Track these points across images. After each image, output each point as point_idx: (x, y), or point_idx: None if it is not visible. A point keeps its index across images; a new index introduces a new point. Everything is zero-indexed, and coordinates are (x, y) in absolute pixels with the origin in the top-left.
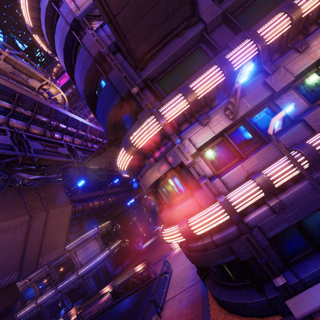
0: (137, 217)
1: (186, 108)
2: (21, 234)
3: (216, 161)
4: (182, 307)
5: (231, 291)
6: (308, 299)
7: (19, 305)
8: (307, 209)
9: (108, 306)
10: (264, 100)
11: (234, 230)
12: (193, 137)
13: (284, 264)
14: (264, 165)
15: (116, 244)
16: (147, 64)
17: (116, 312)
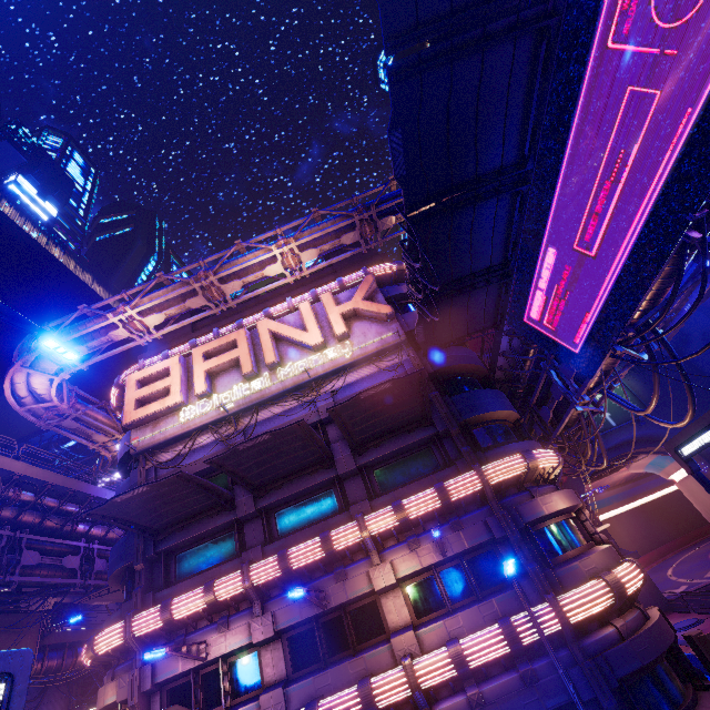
0: None
1: (162, 625)
2: None
3: None
4: None
5: None
6: None
7: None
8: None
9: None
10: (244, 646)
11: None
12: (160, 664)
13: None
14: None
15: None
16: (170, 534)
17: None
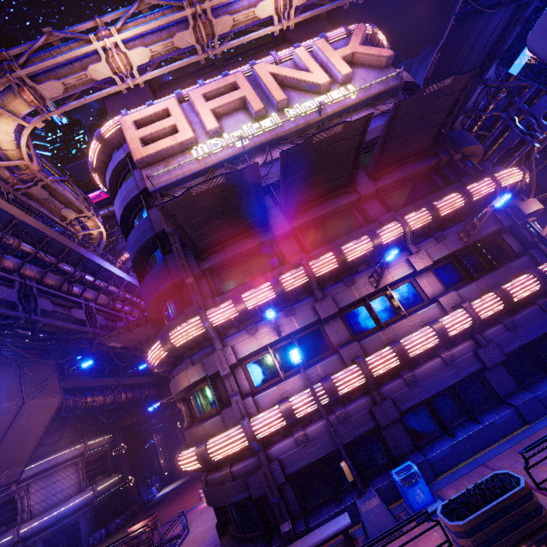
0: (162, 436)
1: (235, 316)
2: None
3: (258, 375)
4: None
5: (243, 545)
6: (300, 544)
7: None
8: (328, 446)
9: None
10: (311, 323)
11: (255, 461)
12: (237, 346)
13: (300, 510)
14: (298, 390)
15: (109, 483)
16: (211, 256)
17: None
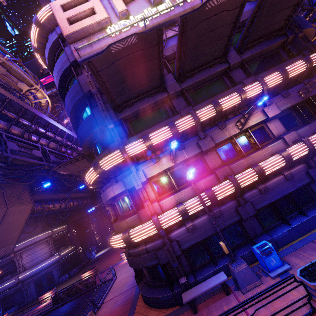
0: (96, 225)
1: (144, 149)
2: None
3: (160, 189)
4: (116, 306)
5: (154, 289)
6: (194, 291)
7: None
8: (208, 232)
9: (46, 312)
10: (196, 154)
11: (161, 241)
12: (146, 170)
13: (190, 270)
14: (188, 198)
15: (68, 250)
16: (124, 109)
17: None
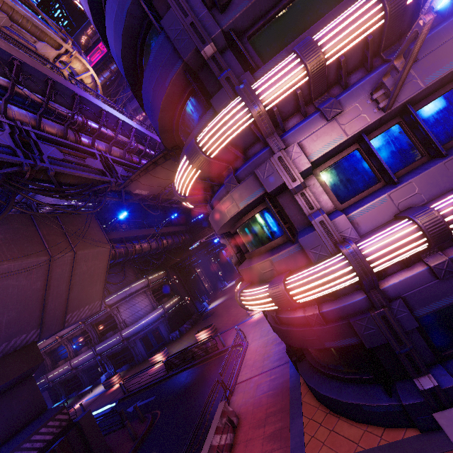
0: (202, 269)
1: (301, 84)
2: (38, 280)
3: (341, 186)
4: (260, 394)
5: (340, 385)
6: None
7: (50, 365)
8: None
9: (160, 379)
10: (452, 72)
11: (360, 300)
12: (307, 142)
13: (434, 357)
14: (431, 196)
15: (173, 302)
16: None
17: (170, 387)
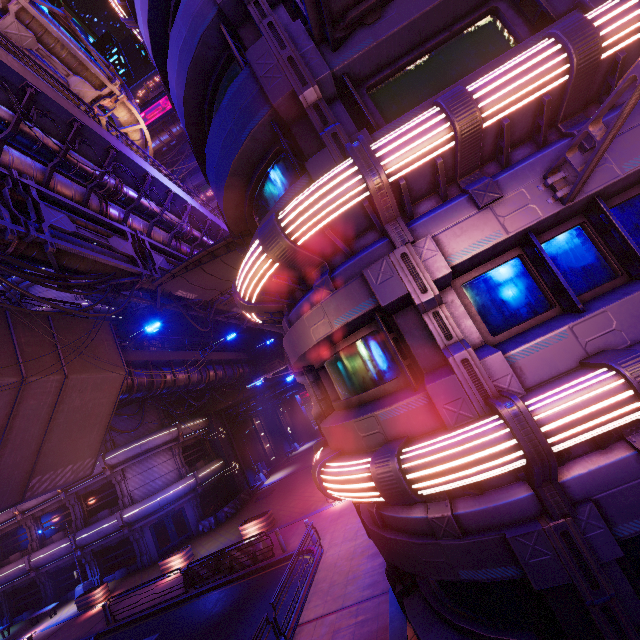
0: (263, 420)
1: (444, 152)
2: None
3: (492, 309)
4: None
5: None
6: None
7: None
8: None
9: (171, 601)
10: None
11: (524, 500)
12: (447, 236)
13: None
14: (637, 335)
15: (212, 469)
16: (353, 34)
17: (185, 620)
